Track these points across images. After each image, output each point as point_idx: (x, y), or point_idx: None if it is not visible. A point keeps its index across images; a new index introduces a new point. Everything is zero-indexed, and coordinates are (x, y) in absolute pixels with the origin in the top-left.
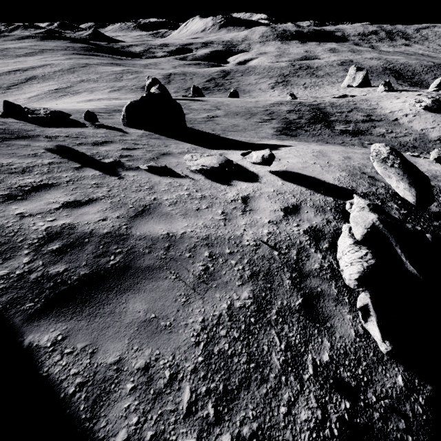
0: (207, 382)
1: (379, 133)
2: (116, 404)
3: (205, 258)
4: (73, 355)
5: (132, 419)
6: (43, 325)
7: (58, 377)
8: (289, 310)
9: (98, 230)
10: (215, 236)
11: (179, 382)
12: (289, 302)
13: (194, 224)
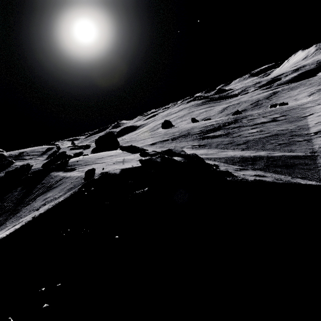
0: None
1: (240, 134)
2: None
3: None
4: None
5: None
6: None
7: None
8: None
9: None
10: None
11: None
12: None
13: None
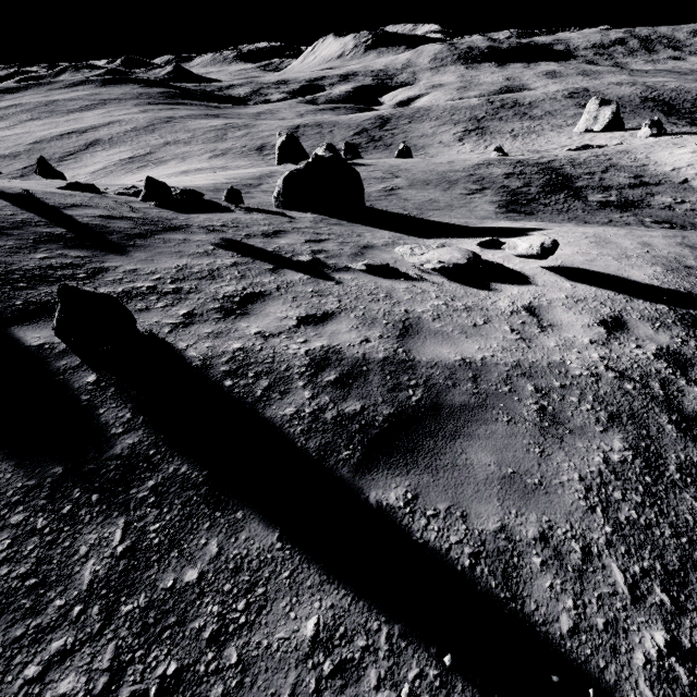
0: (635, 559)
1: (662, 204)
2: (533, 582)
3: (532, 394)
4: (440, 518)
5: (566, 601)
6: (378, 479)
7: (439, 545)
8: (694, 466)
9: (372, 355)
10: (527, 362)
11: (598, 557)
12: (689, 456)
13: (487, 346)
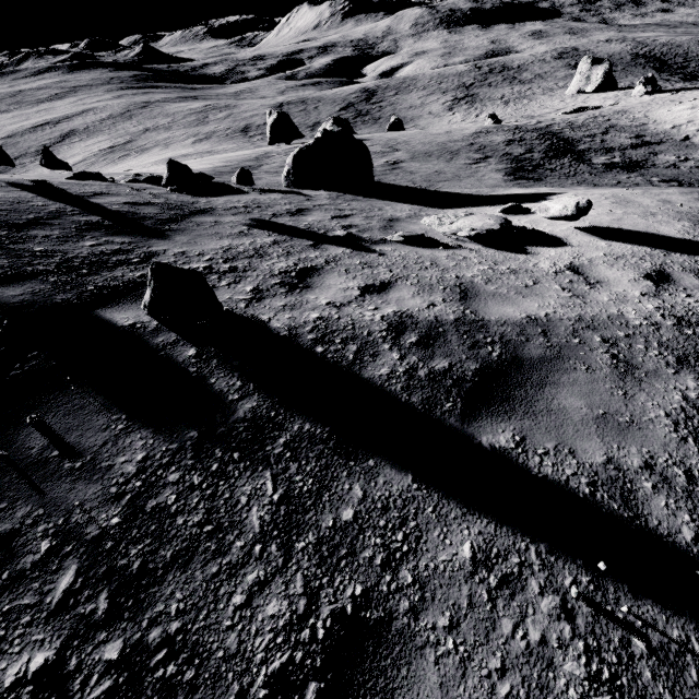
0: None
1: (667, 163)
2: (650, 503)
3: (601, 344)
4: (551, 455)
5: (683, 516)
6: (485, 426)
7: (557, 478)
8: None
9: (443, 317)
10: (588, 316)
11: None
12: None
13: (546, 303)
